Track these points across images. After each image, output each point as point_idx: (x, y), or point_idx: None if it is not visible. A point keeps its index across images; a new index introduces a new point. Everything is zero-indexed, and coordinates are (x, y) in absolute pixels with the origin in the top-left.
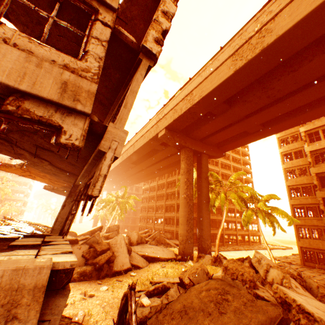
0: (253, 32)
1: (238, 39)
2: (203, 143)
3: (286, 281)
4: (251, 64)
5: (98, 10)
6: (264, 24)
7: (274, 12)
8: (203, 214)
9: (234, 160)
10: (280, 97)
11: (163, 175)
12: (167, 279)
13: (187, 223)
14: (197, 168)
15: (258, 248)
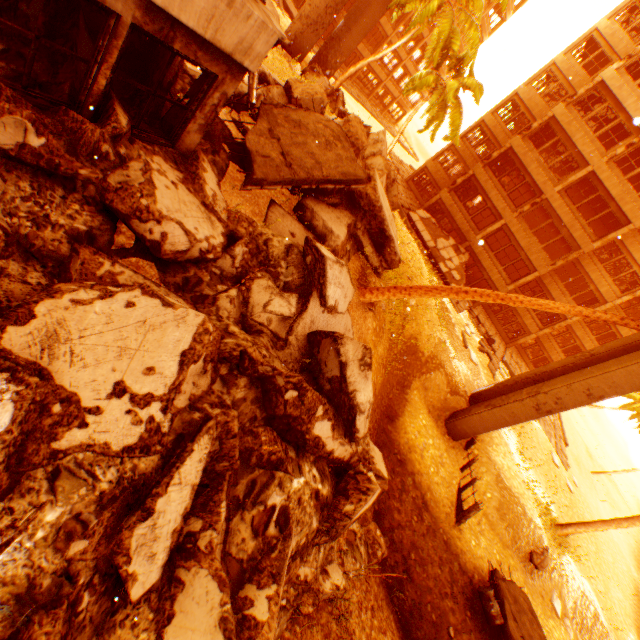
0: None
1: None
2: None
3: (380, 174)
4: None
5: None
6: None
7: None
8: (376, 5)
9: None
10: None
11: None
12: (263, 66)
13: None
14: None
15: (387, 127)
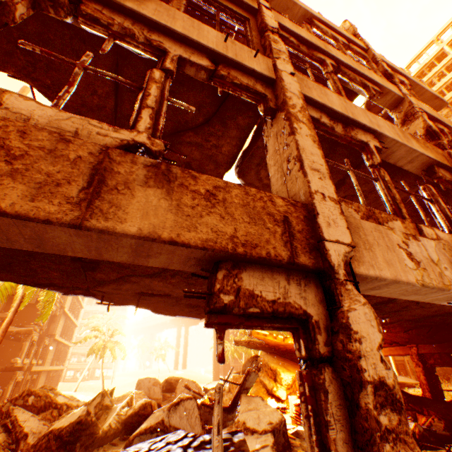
0: None
1: None
2: None
3: None
4: None
5: None
6: None
7: None
8: None
9: None
10: None
11: None
12: None
13: None
14: None
15: None
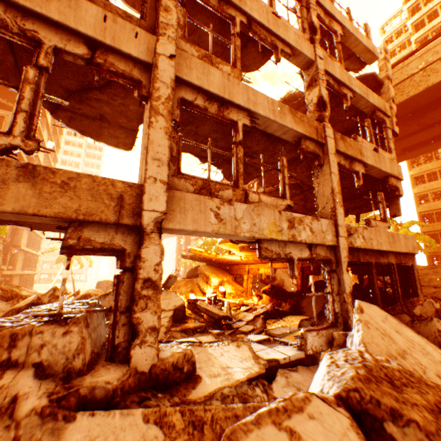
0: (416, 70)
1: (398, 74)
2: None
3: None
4: (412, 99)
5: (385, 121)
6: (429, 63)
7: (440, 54)
8: None
9: None
10: (430, 124)
11: None
12: None
13: None
14: None
15: None
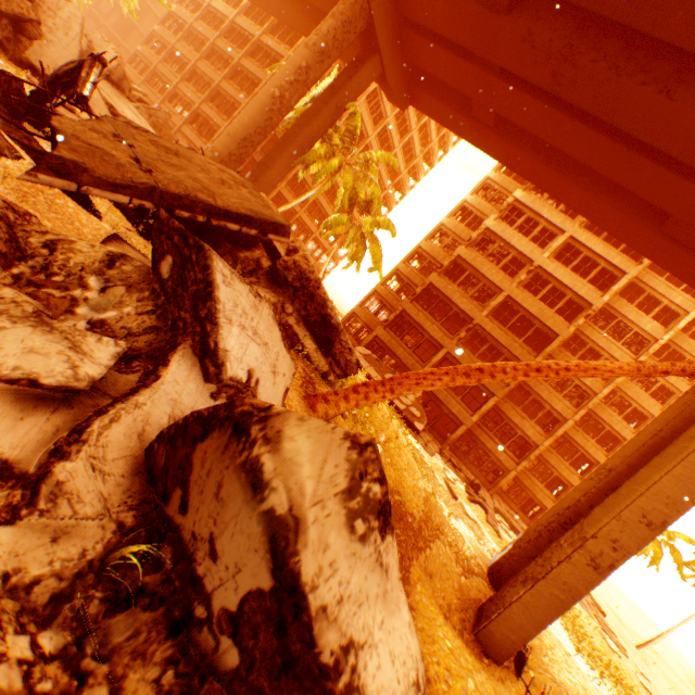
0: None
1: None
2: (401, 37)
3: None
4: None
5: None
6: None
7: None
8: (281, 161)
9: (407, 149)
10: (561, 98)
11: (264, 17)
12: None
13: (242, 144)
14: (343, 74)
15: None
